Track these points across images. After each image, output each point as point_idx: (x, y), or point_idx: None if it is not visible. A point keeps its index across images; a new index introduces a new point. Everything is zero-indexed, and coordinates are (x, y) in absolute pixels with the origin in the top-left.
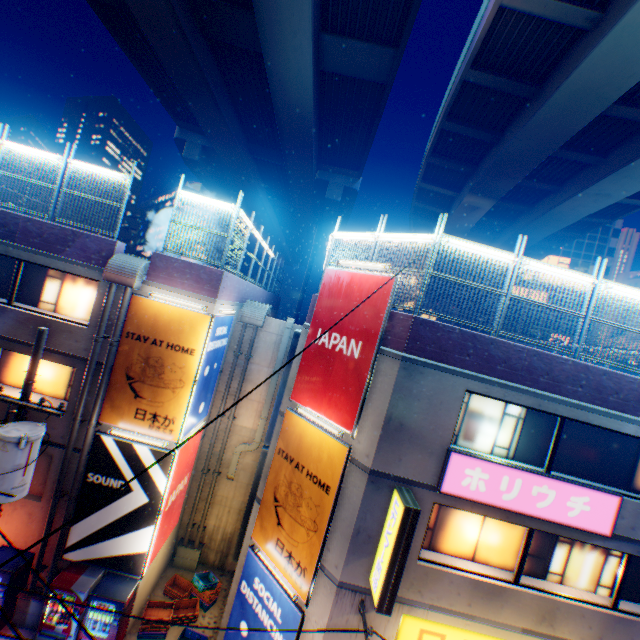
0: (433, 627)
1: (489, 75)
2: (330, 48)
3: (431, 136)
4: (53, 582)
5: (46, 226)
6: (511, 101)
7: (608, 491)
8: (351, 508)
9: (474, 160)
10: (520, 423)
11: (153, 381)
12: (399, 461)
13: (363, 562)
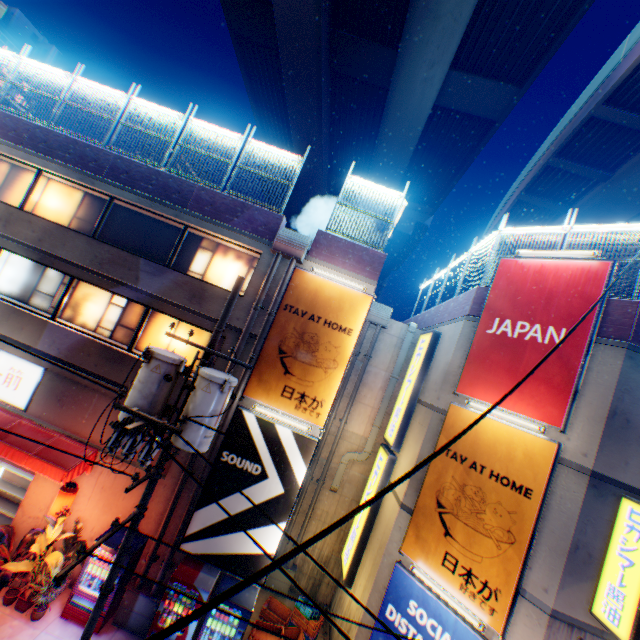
0: None
1: (621, 111)
2: (453, 84)
3: (525, 175)
4: (174, 573)
5: (218, 196)
6: (633, 139)
7: None
8: (563, 517)
9: (570, 199)
10: None
11: (304, 358)
12: (624, 465)
13: (581, 588)
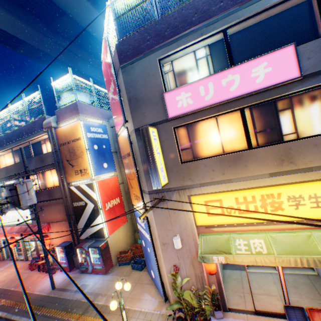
0: (211, 198)
1: None
2: None
3: None
4: (76, 246)
5: (29, 125)
6: None
7: (280, 48)
8: (138, 154)
9: None
10: (209, 59)
11: (74, 158)
12: (145, 117)
13: None
